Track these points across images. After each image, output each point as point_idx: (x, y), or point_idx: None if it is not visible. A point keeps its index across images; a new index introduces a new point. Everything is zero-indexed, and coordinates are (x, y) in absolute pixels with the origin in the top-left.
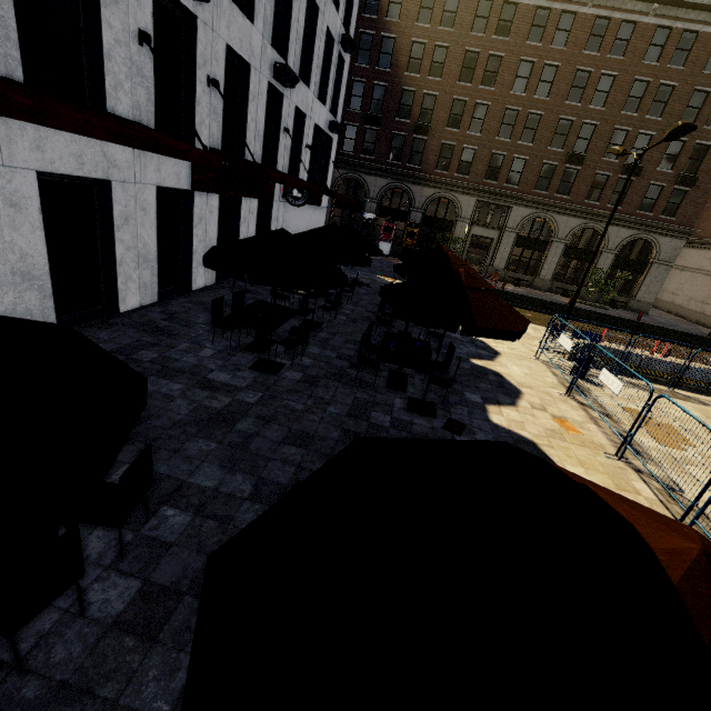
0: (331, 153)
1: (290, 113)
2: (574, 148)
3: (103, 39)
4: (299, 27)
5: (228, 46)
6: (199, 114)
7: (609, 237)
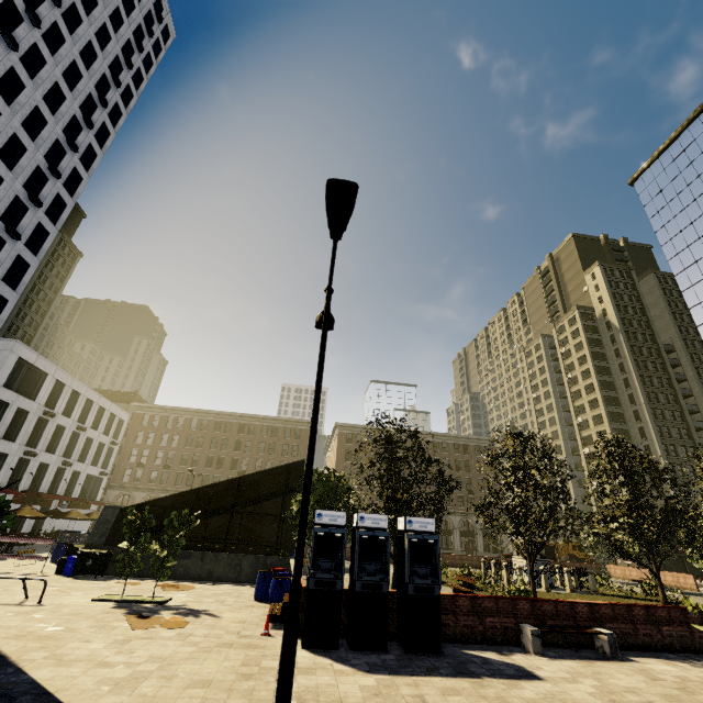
0: (102, 484)
1: (70, 473)
2: (242, 469)
3: (1, 472)
4: (80, 447)
5: (42, 462)
6: (23, 481)
7: (266, 507)
